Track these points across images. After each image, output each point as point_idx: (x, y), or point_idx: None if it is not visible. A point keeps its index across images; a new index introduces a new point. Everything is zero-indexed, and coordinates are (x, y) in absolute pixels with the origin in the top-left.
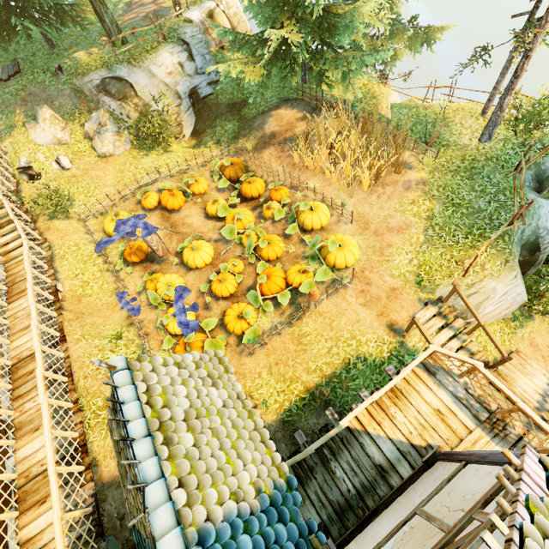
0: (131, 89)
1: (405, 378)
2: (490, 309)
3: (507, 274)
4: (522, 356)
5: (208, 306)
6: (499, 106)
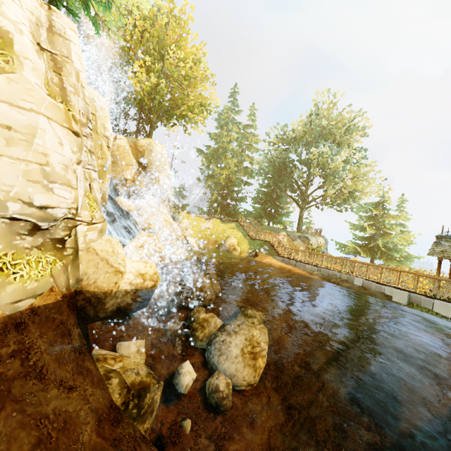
0: (308, 241)
1: None
2: None
3: None
4: None
5: None
6: None
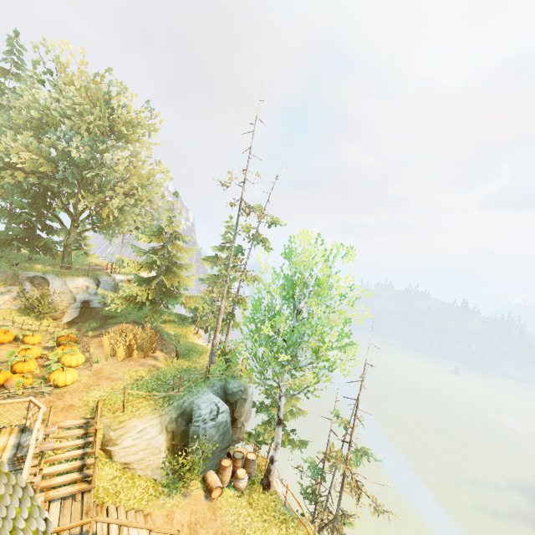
0: (47, 285)
1: (2, 430)
2: (129, 442)
3: (149, 416)
4: (149, 518)
5: None
6: (212, 344)
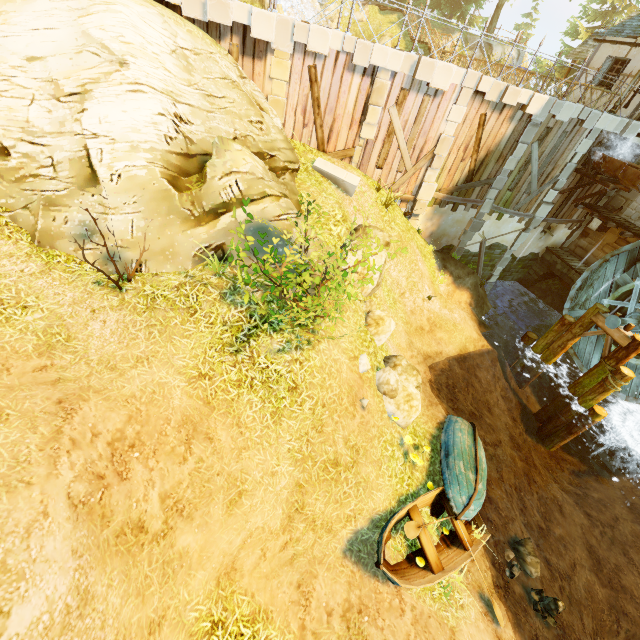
0: (490, 52)
1: None
2: None
3: None
4: None
5: None
6: None
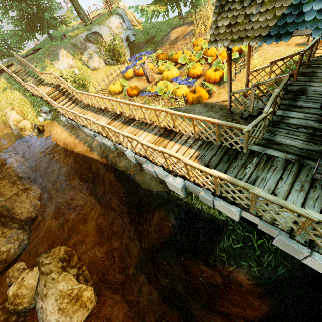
0: (100, 37)
1: None
2: None
3: None
4: None
5: (190, 86)
6: None
